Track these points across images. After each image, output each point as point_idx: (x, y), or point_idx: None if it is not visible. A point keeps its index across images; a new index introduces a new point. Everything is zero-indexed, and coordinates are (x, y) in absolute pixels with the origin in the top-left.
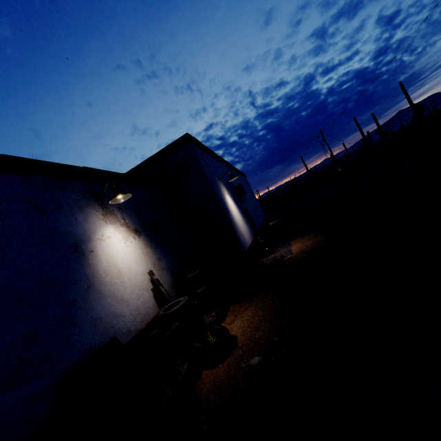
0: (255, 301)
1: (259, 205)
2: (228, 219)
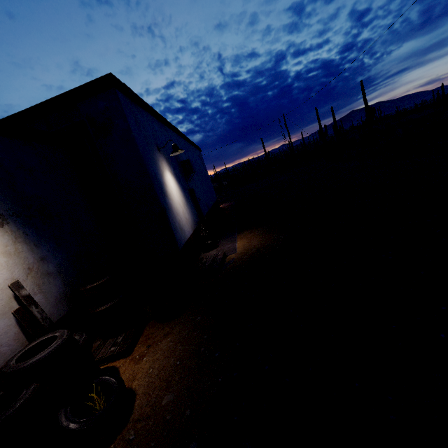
0: (179, 324)
1: (211, 185)
2: (162, 206)
